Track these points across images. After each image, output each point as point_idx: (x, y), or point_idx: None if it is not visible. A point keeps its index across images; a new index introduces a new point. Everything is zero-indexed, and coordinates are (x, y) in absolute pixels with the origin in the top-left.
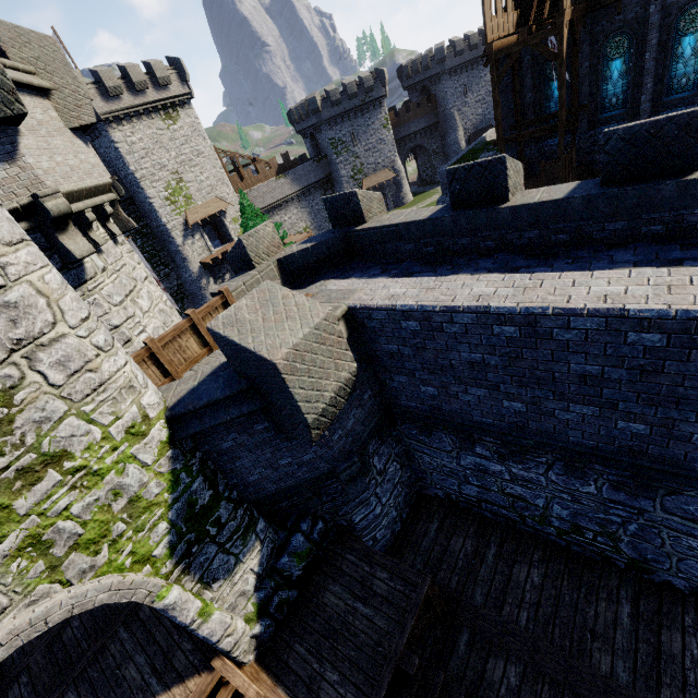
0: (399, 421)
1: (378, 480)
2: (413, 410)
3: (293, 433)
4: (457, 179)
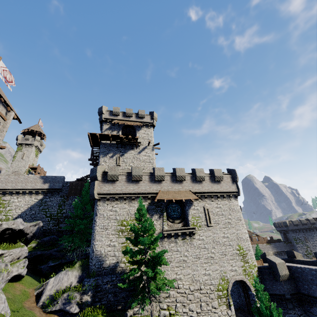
0: (304, 303)
1: (298, 316)
2: (304, 293)
3: (277, 278)
4: (316, 254)
